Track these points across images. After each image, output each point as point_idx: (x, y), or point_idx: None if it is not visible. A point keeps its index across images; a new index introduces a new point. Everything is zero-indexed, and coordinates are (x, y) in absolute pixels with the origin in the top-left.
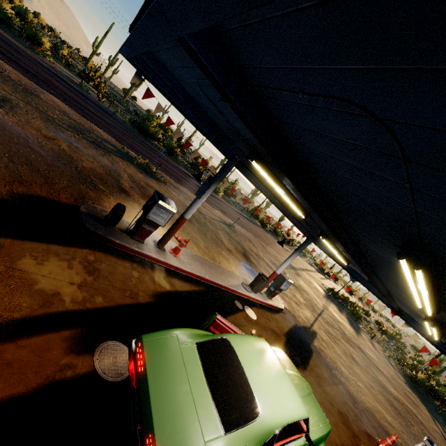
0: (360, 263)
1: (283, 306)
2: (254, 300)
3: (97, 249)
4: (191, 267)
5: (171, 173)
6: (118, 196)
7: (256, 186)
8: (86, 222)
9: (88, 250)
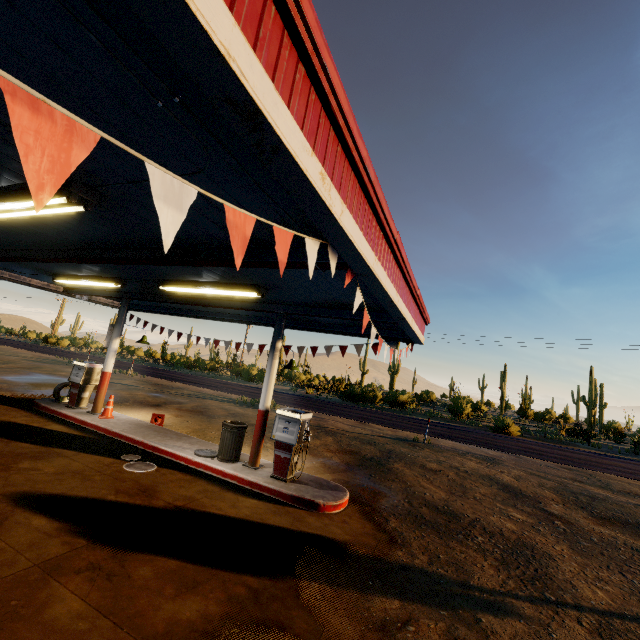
0: (43, 256)
1: (321, 499)
2: (202, 468)
3: (20, 408)
4: (108, 423)
5: (330, 411)
6: (139, 406)
7: (240, 322)
8: (39, 399)
9: (12, 407)
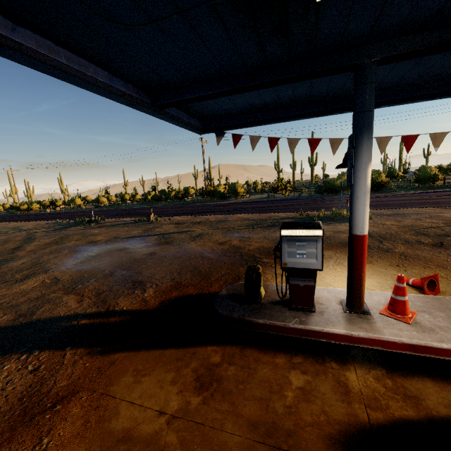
0: None
1: None
2: None
3: (230, 342)
4: None
5: (379, 205)
6: None
7: None
8: (219, 307)
9: (216, 346)
